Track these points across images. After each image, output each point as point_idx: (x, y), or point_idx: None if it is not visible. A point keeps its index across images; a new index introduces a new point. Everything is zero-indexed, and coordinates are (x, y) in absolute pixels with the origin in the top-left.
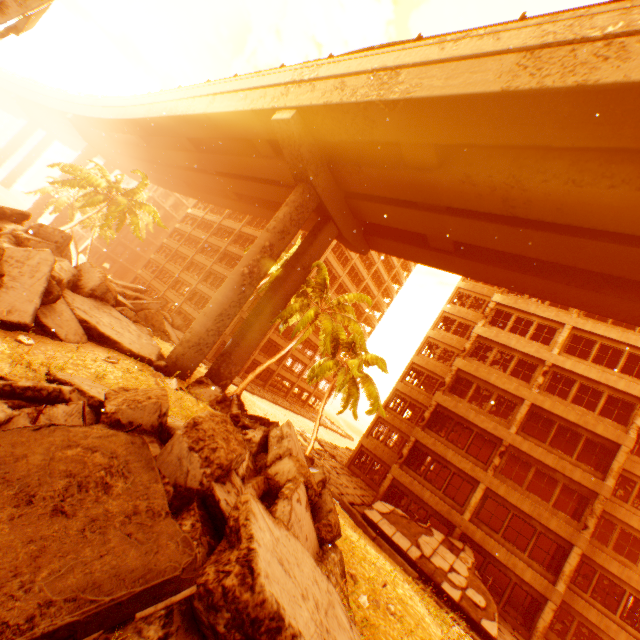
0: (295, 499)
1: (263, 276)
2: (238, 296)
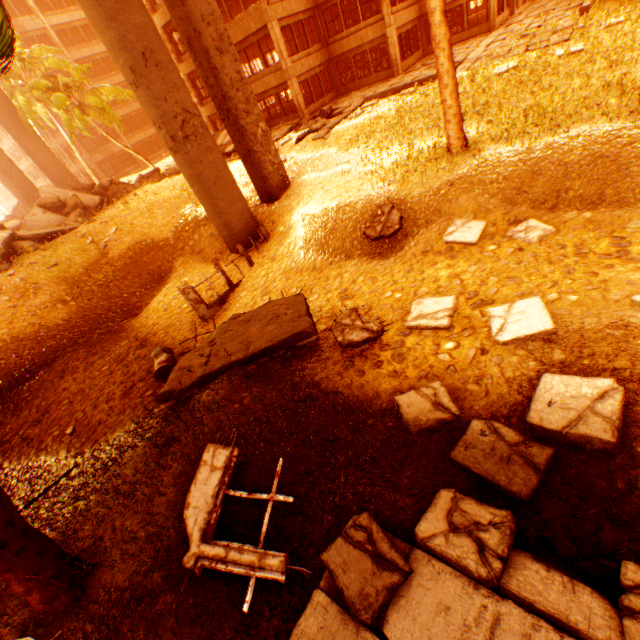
0: (30, 217)
1: None
2: None
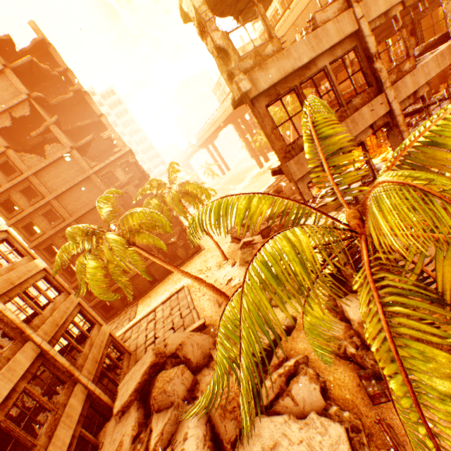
0: None
1: None
2: None
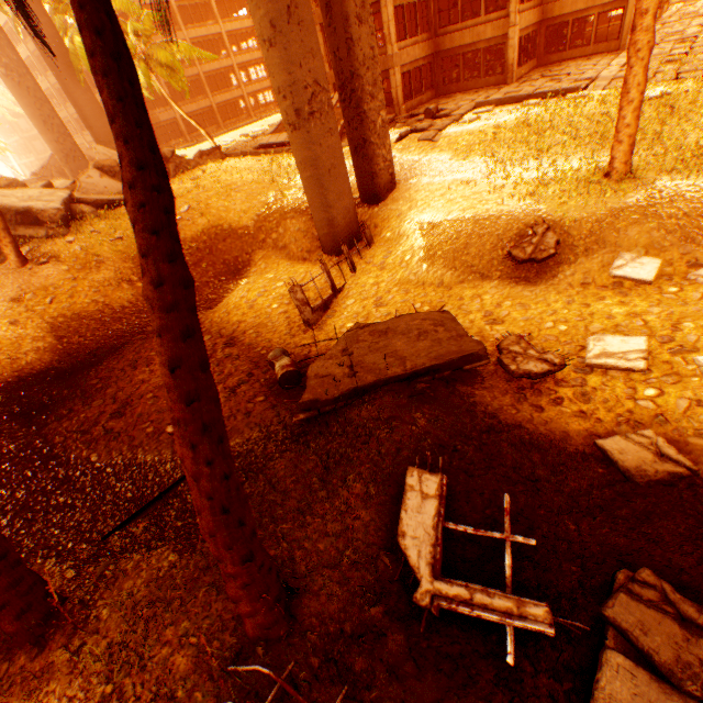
0: (85, 179)
1: (18, 59)
2: (32, 97)
